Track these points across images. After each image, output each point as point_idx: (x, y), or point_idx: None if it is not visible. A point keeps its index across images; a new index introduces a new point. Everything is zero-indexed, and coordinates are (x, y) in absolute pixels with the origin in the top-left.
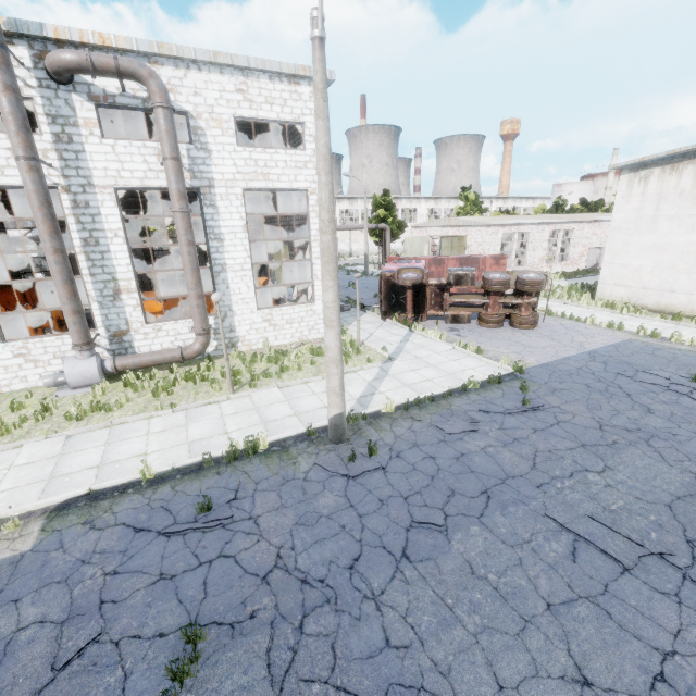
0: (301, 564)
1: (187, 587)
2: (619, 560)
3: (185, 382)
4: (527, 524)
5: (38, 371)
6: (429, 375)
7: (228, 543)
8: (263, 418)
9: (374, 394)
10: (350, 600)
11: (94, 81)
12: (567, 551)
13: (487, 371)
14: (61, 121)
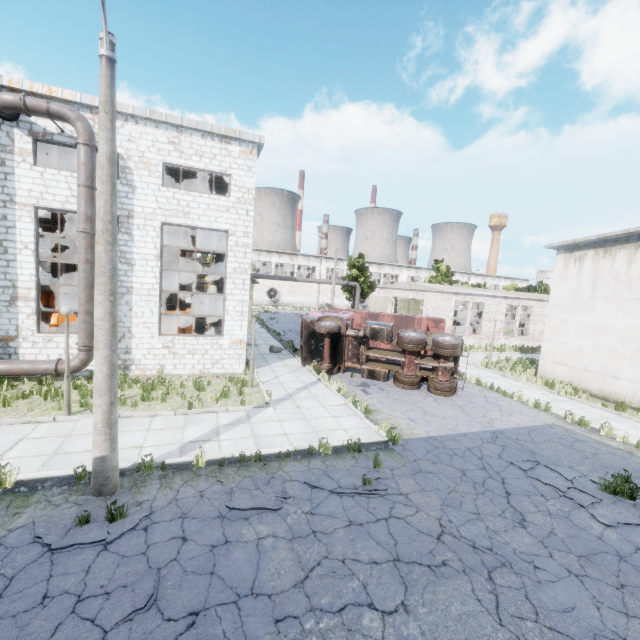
0: None
1: None
2: None
3: (40, 396)
4: None
5: None
6: (290, 429)
7: None
8: (60, 448)
9: (209, 440)
10: None
11: (37, 121)
12: None
13: (359, 434)
14: None
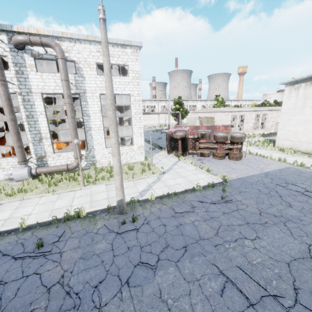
0: (71, 282)
1: (8, 290)
2: (248, 298)
3: (66, 180)
4: (202, 269)
5: (4, 173)
6: (179, 181)
7: (42, 266)
8: (92, 199)
9: (149, 190)
10: (86, 308)
11: (34, 48)
12: (219, 288)
13: (209, 180)
14: (19, 65)
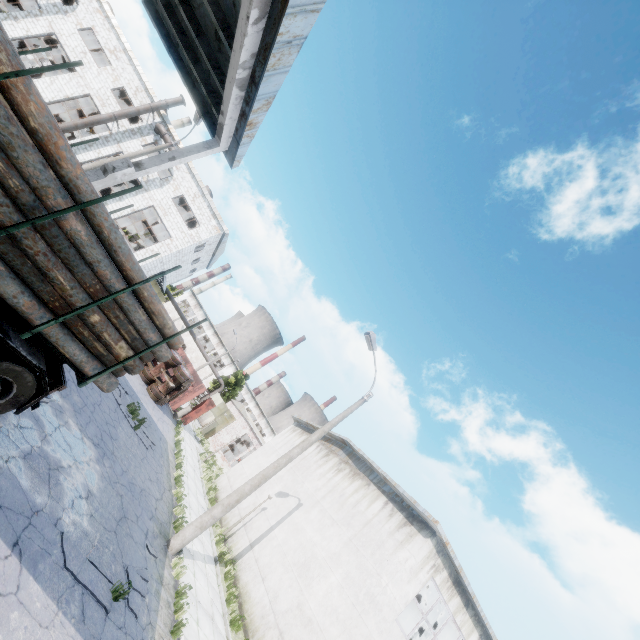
0: None
1: None
2: None
3: None
4: None
5: None
6: None
7: None
8: None
9: None
10: None
11: (163, 142)
12: None
13: None
14: (141, 131)
